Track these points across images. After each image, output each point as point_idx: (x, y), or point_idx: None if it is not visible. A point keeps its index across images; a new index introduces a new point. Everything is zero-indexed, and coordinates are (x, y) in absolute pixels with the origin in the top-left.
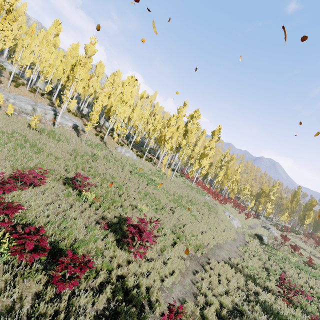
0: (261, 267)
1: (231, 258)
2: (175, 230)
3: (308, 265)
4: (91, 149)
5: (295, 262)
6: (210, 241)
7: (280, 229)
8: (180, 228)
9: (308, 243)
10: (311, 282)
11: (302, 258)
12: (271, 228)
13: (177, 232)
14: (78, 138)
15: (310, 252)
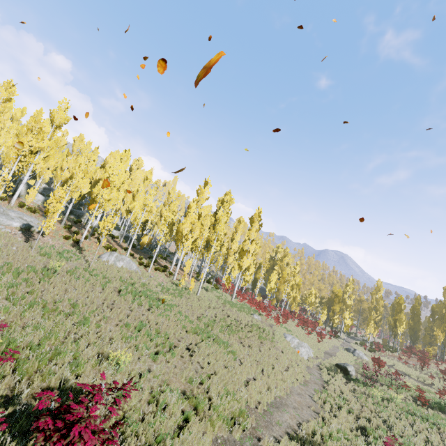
0: (353, 428)
1: (301, 425)
2: (191, 391)
3: (420, 403)
4: (46, 261)
5: (401, 402)
6: (262, 397)
7: (369, 349)
8: (203, 383)
9: (411, 364)
10: (435, 438)
11: (409, 392)
12: (357, 350)
13: (195, 394)
14: (25, 245)
15: (417, 377)
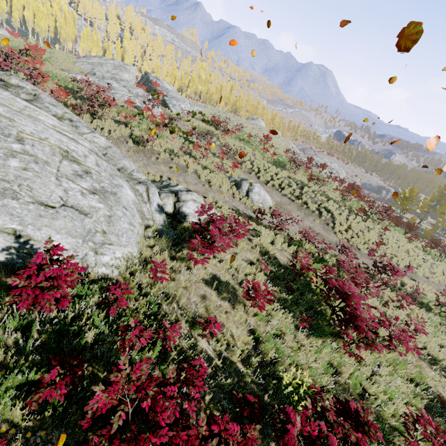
0: None
1: None
2: None
3: None
4: None
5: None
6: None
7: None
8: None
9: None
10: None
11: None
12: None
13: None
14: None
15: None
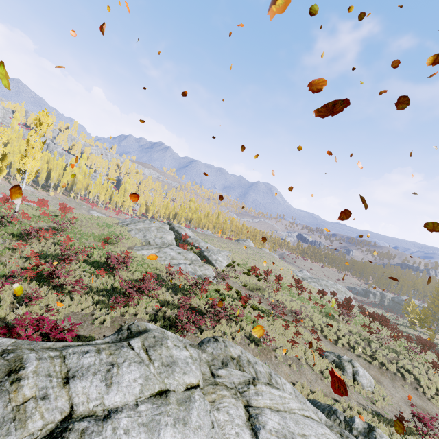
0: None
1: None
2: None
3: None
4: (4, 187)
5: None
6: None
7: None
8: None
9: None
10: None
11: None
12: None
13: None
14: None
15: None
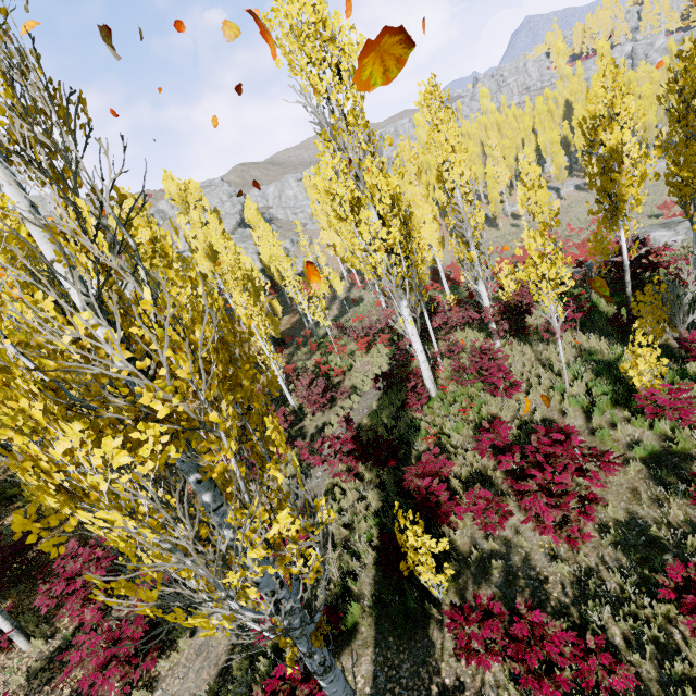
0: None
1: None
2: None
3: None
4: None
5: None
6: None
7: None
8: None
9: None
10: None
11: None
12: None
13: None
14: (590, 194)
15: None
